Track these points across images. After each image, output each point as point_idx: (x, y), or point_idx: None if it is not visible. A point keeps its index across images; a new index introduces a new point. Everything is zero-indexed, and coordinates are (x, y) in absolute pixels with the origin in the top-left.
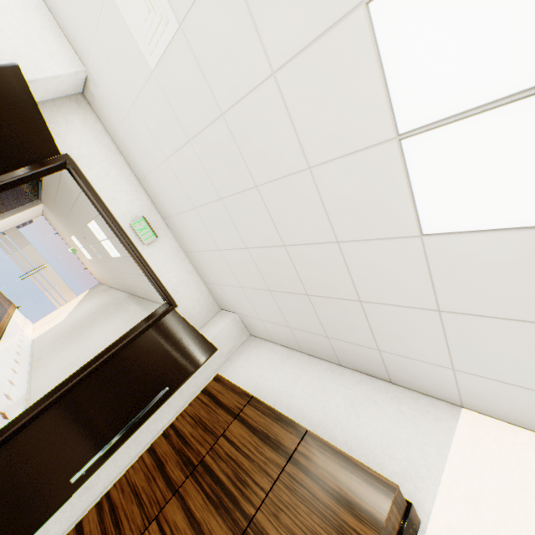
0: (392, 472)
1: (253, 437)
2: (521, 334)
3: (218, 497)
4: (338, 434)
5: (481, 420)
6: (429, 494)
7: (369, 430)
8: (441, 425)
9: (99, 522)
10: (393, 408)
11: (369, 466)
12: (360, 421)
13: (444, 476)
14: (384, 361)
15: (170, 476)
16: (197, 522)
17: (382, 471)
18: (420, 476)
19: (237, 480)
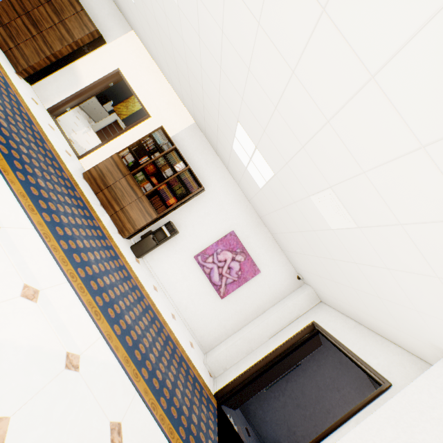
0: (108, 35)
1: (69, 3)
2: (129, 10)
3: (56, 13)
4: (100, 20)
5: (134, 35)
6: (112, 41)
7: (109, 24)
8: (126, 32)
9: (16, 1)
10: (118, 22)
11: (94, 23)
12: (108, 21)
13: (117, 40)
14: (119, 5)
15: (40, 0)
16: (50, 15)
17: (106, 33)
18: (113, 38)
19: (62, 11)
